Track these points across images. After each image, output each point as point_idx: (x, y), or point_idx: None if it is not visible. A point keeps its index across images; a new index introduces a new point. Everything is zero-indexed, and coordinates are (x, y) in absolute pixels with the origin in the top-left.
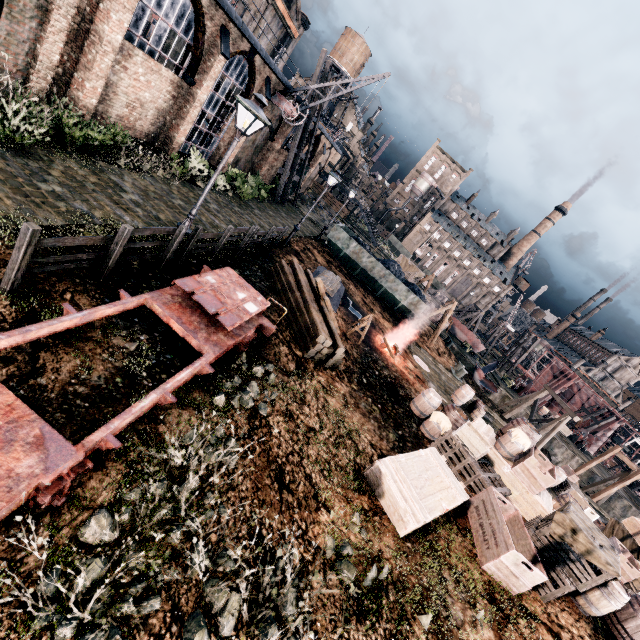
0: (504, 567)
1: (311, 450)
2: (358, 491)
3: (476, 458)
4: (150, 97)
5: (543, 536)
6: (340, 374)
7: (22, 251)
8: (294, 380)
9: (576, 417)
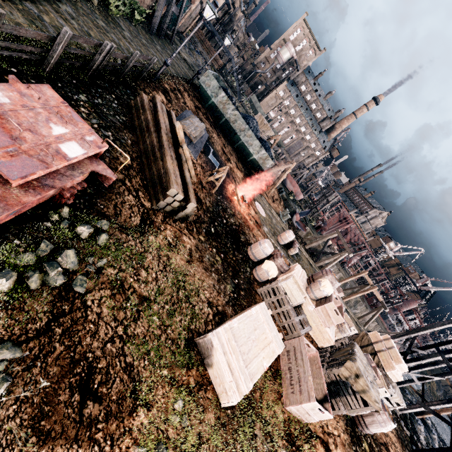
0: (303, 410)
1: (139, 329)
2: (187, 365)
3: (293, 305)
4: None
5: (332, 374)
6: (190, 225)
7: None
8: (135, 238)
9: (351, 254)
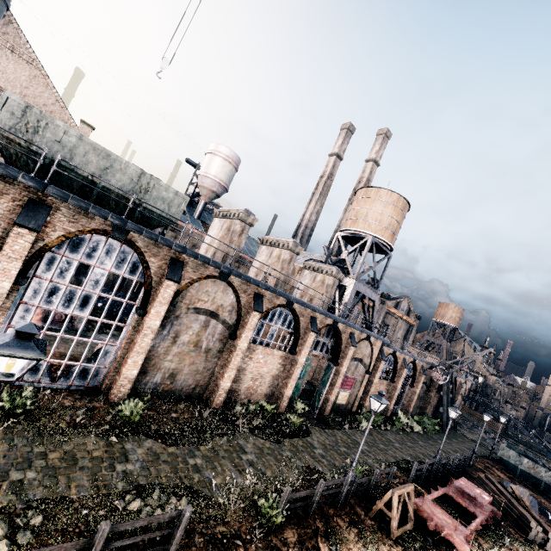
0: None
1: None
2: None
3: None
4: None
5: None
6: None
7: (414, 471)
8: (527, 547)
9: None
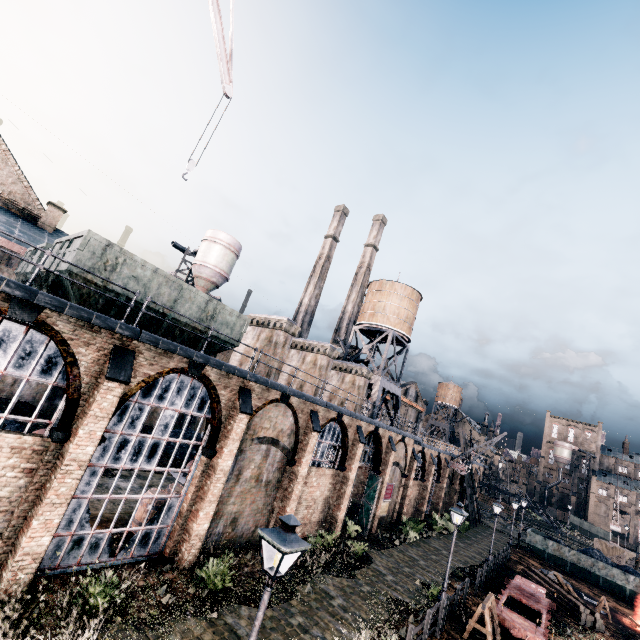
0: None
1: None
2: None
3: None
4: (412, 495)
5: None
6: (609, 636)
7: (479, 578)
8: (584, 633)
9: None
